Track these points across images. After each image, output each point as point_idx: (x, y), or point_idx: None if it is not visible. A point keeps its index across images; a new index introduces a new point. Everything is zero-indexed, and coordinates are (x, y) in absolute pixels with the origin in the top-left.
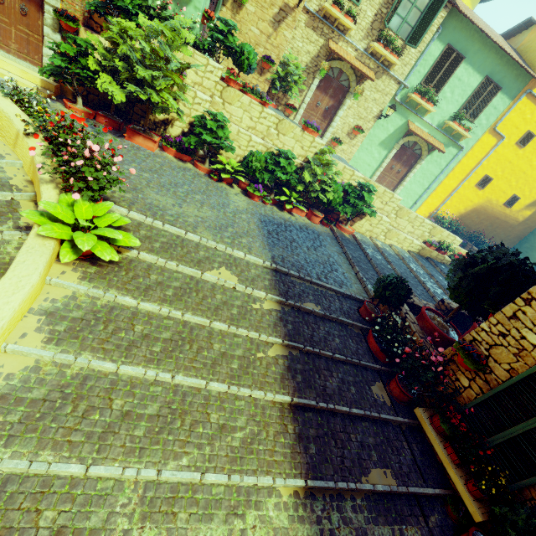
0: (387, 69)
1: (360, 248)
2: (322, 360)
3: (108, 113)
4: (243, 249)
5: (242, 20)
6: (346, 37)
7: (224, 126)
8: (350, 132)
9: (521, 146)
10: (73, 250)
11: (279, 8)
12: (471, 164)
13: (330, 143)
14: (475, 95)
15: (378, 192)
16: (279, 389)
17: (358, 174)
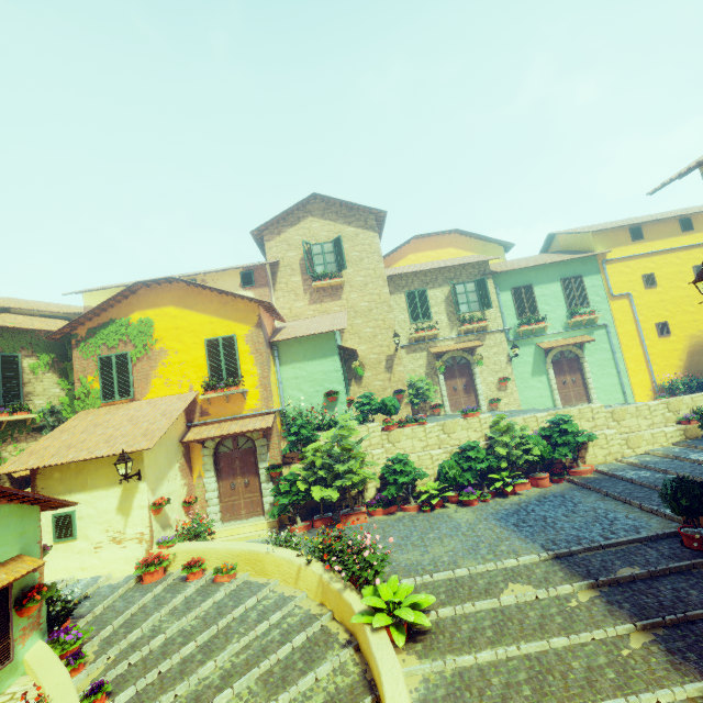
0: (485, 332)
1: (617, 478)
2: (700, 624)
3: (319, 515)
4: (510, 556)
5: (366, 384)
6: (439, 339)
7: (406, 461)
8: (499, 387)
9: (652, 286)
10: (399, 632)
11: (385, 361)
12: (630, 327)
13: (490, 407)
14: (567, 293)
15: (574, 415)
16: (681, 679)
17: (541, 415)
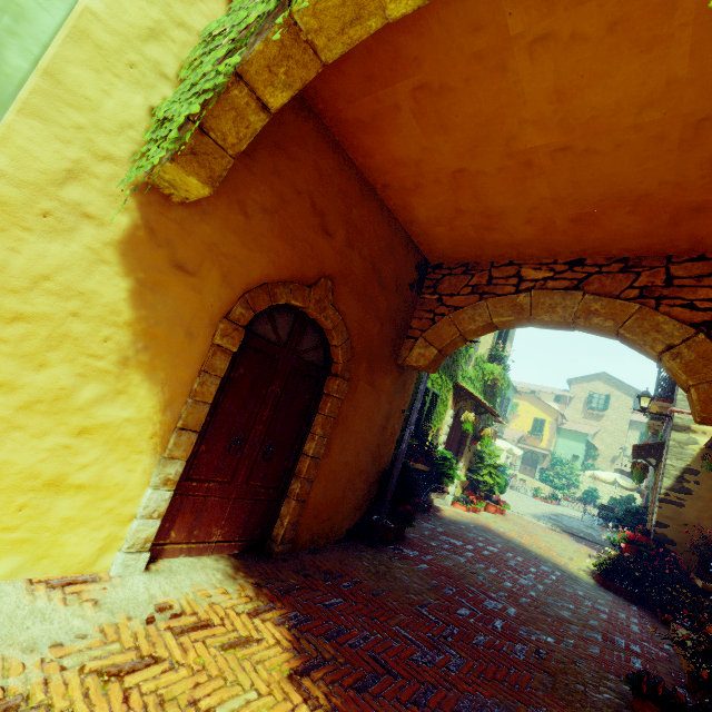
0: None
1: None
2: None
3: None
4: None
5: (597, 463)
6: None
7: (596, 492)
8: None
9: None
10: (565, 496)
11: (612, 457)
12: None
13: None
14: None
15: None
16: None
17: None
